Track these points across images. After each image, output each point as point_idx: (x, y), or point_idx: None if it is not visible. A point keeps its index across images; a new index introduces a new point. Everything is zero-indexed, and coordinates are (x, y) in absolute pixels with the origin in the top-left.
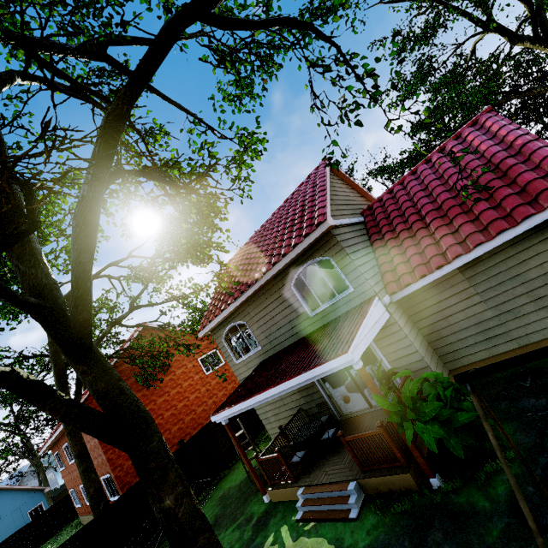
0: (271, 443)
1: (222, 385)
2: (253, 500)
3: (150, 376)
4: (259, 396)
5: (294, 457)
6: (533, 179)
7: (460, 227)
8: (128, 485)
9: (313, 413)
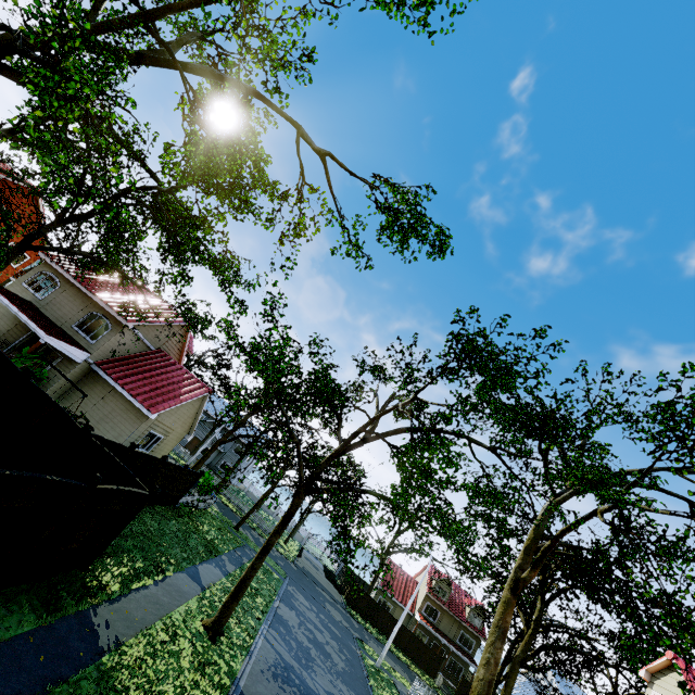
0: None
1: None
2: None
3: None
4: (9, 302)
5: None
6: (158, 400)
7: (137, 383)
8: None
9: None
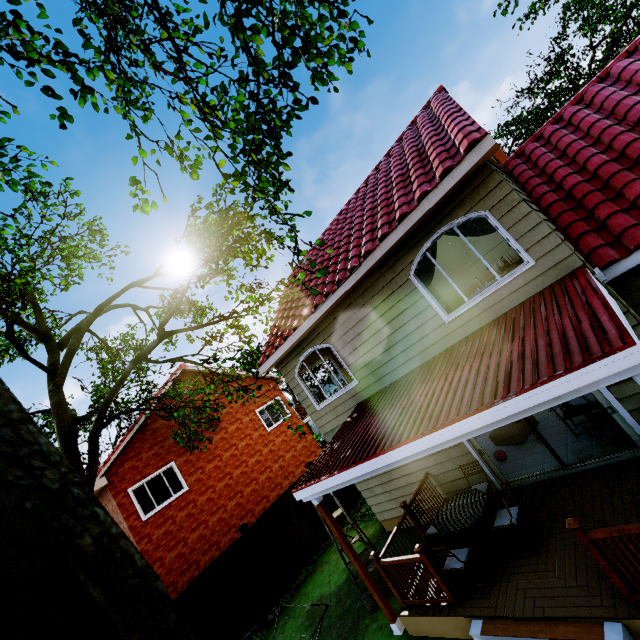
0: (394, 533)
1: (289, 444)
2: (371, 626)
3: (194, 434)
4: (390, 454)
5: (450, 560)
6: None
7: None
8: (172, 586)
9: (451, 479)
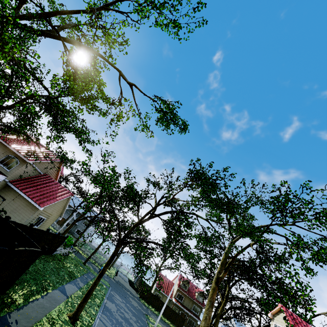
0: None
1: None
2: None
3: None
4: None
5: None
6: (44, 200)
7: (32, 192)
8: None
9: None
